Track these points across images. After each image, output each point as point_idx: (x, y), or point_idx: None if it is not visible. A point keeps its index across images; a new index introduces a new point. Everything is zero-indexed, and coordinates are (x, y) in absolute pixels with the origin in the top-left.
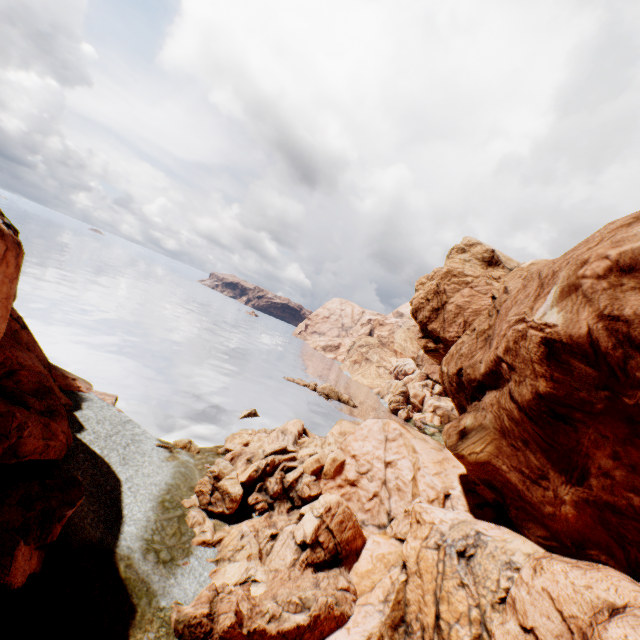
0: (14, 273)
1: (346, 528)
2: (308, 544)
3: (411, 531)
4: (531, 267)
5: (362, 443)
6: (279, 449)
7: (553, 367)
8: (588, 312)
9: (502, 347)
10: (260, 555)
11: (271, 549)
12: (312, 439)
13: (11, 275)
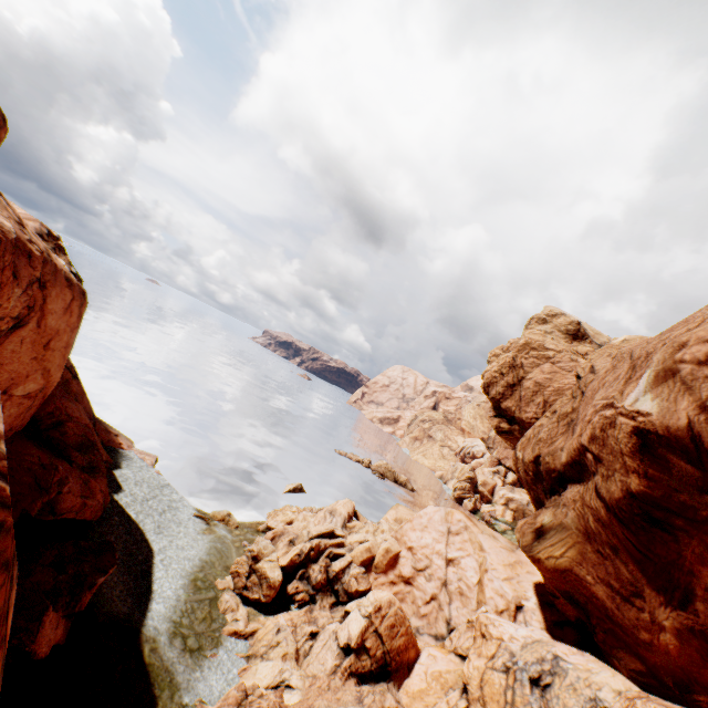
0: (76, 322)
1: (397, 634)
2: (352, 648)
3: (474, 646)
4: (622, 345)
5: (420, 533)
6: (326, 532)
7: (647, 462)
8: (688, 401)
9: (587, 434)
10: (297, 656)
11: (310, 650)
12: (363, 524)
13: (73, 324)
